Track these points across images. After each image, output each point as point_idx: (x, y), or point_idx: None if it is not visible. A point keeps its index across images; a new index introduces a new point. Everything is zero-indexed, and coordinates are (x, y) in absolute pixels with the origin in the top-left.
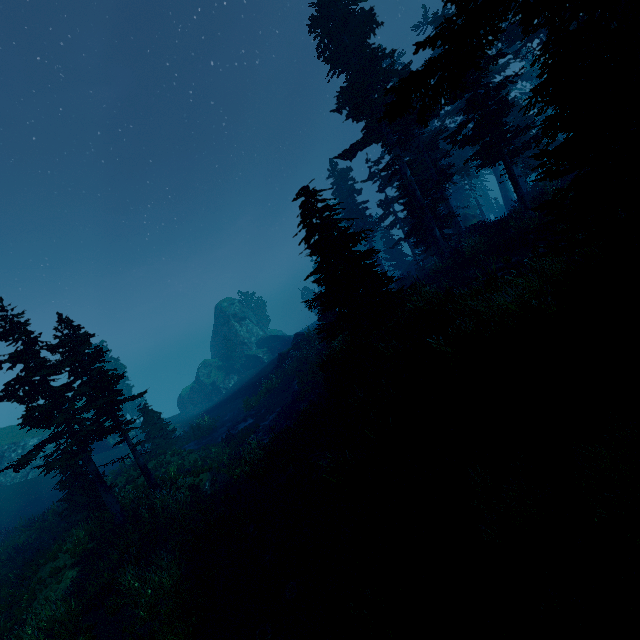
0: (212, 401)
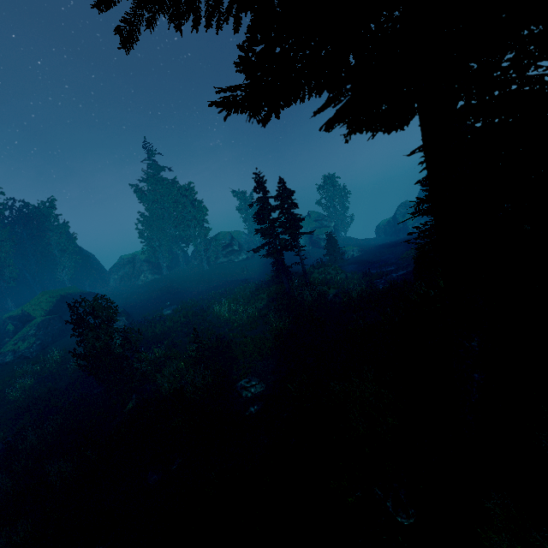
0: (398, 237)
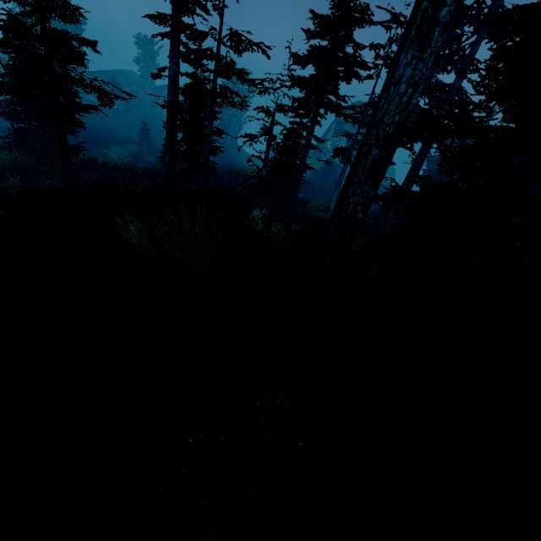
0: None
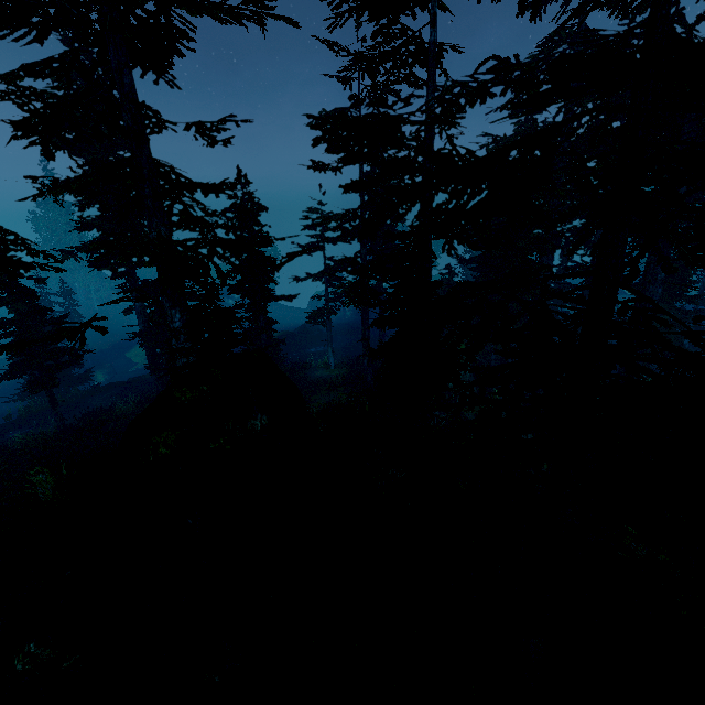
0: None
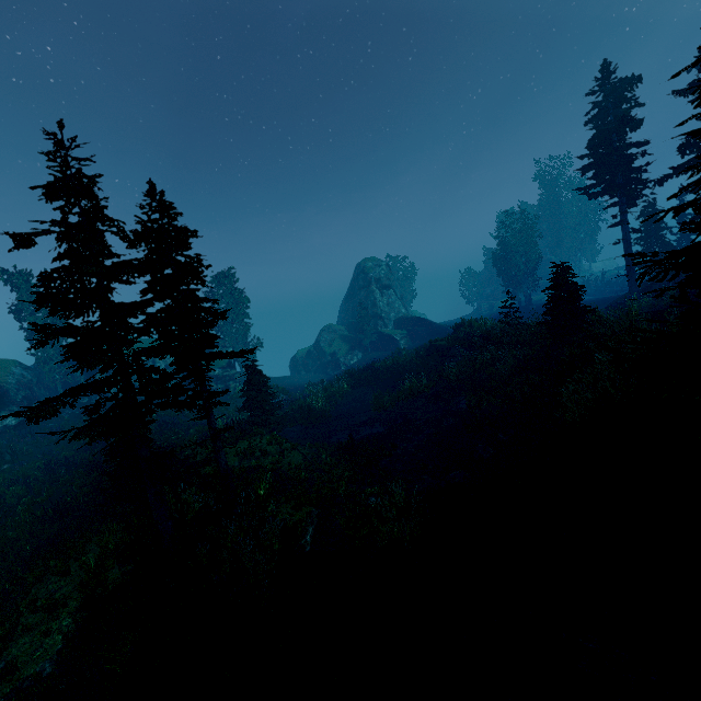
0: (327, 374)
